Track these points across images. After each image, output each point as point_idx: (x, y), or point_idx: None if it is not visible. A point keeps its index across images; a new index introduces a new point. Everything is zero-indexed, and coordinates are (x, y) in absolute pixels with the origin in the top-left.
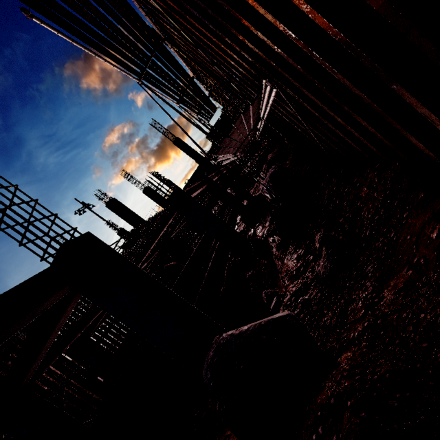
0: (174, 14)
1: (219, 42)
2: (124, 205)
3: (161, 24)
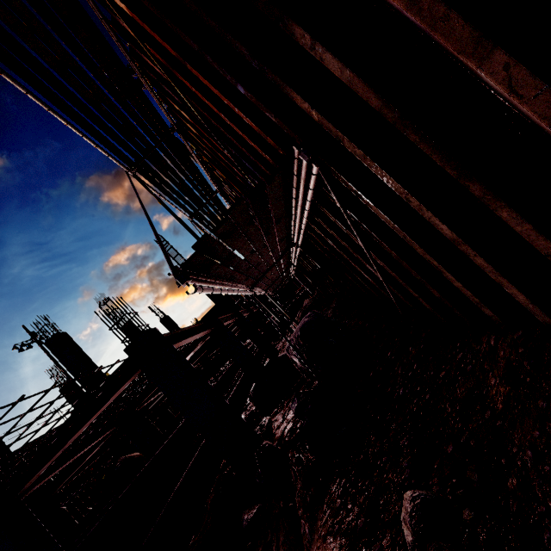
0: (176, 71)
1: (231, 102)
2: (77, 345)
3: (172, 109)
